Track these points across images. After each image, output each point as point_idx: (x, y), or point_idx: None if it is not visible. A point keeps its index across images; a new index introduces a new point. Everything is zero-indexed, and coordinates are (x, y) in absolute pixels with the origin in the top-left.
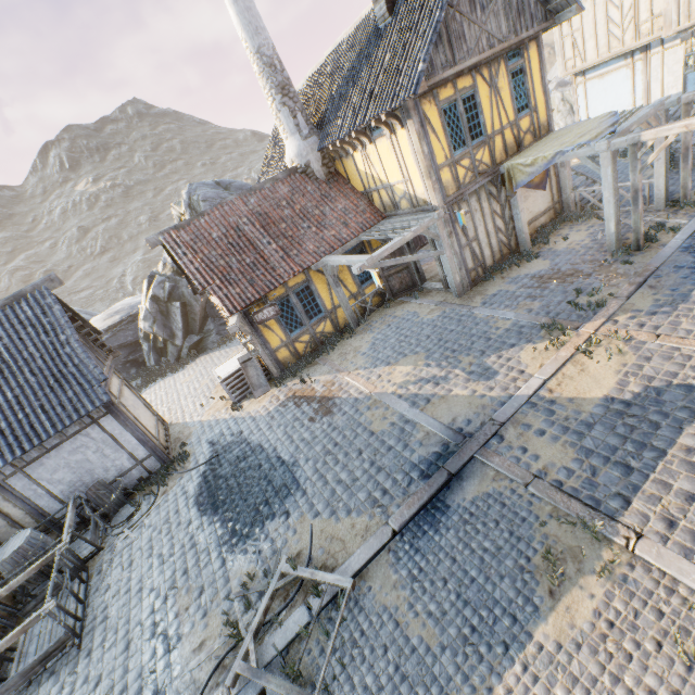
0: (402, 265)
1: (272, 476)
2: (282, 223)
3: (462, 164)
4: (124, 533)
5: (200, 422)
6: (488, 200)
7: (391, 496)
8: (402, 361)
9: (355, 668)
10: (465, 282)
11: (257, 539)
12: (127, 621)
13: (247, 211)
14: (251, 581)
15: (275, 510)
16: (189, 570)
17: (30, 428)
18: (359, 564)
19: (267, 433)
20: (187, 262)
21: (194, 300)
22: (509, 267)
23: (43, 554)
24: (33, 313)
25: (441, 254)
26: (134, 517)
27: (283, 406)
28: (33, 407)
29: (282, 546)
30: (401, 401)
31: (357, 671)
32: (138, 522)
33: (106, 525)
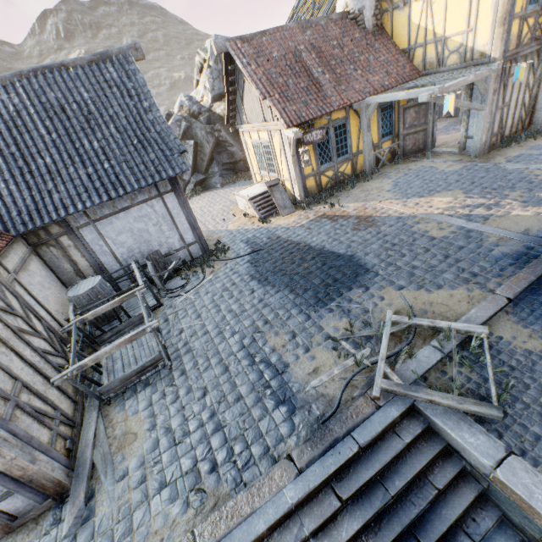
0: (421, 126)
1: (331, 263)
2: (332, 60)
3: (528, 22)
4: (180, 296)
5: (227, 230)
6: (528, 70)
7: (485, 277)
8: (437, 194)
9: (521, 392)
10: (486, 145)
11: (340, 302)
12: (216, 353)
13: (304, 39)
14: (350, 329)
15: (349, 284)
16: (270, 321)
17: (116, 178)
18: (481, 319)
19: (309, 237)
20: (250, 71)
21: (206, 141)
22: (524, 140)
23: (111, 299)
24: (117, 75)
25: (481, 109)
26: (186, 286)
27: (317, 221)
28: (117, 161)
29: (373, 307)
30: (454, 218)
31: (525, 395)
32: (193, 290)
33: (163, 288)
